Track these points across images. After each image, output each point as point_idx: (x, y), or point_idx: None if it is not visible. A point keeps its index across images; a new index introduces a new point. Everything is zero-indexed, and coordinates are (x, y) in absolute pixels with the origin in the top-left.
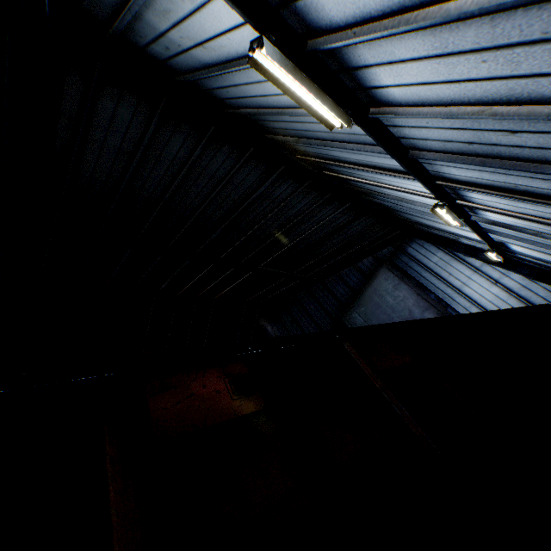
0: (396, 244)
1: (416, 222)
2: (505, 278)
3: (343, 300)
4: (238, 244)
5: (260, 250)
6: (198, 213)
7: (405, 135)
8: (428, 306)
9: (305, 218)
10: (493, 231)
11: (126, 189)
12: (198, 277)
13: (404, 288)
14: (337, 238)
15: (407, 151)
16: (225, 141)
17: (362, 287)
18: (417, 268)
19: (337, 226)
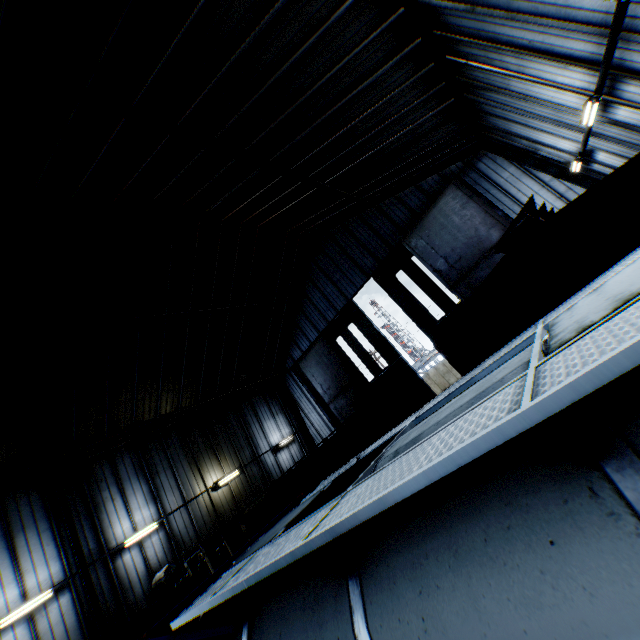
0: (466, 159)
1: (503, 131)
2: (570, 192)
3: (402, 224)
4: (317, 152)
5: (334, 161)
6: (298, 104)
7: (637, 15)
8: (495, 223)
9: (397, 120)
10: (600, 135)
11: (236, 61)
12: (255, 196)
13: (472, 207)
14: (412, 150)
15: (618, 34)
16: (373, 1)
17: (425, 209)
18: (487, 185)
19: (421, 134)
